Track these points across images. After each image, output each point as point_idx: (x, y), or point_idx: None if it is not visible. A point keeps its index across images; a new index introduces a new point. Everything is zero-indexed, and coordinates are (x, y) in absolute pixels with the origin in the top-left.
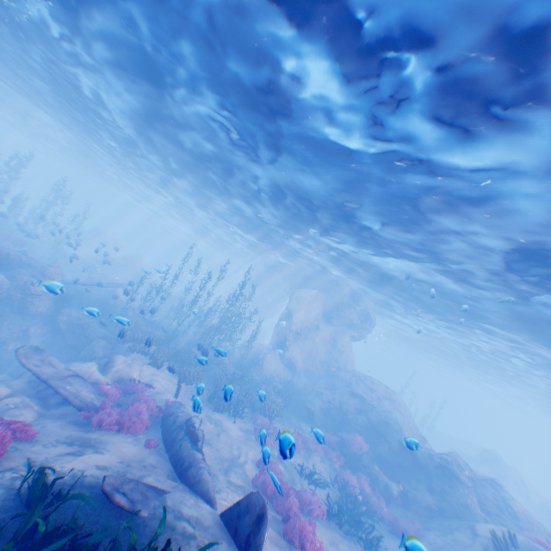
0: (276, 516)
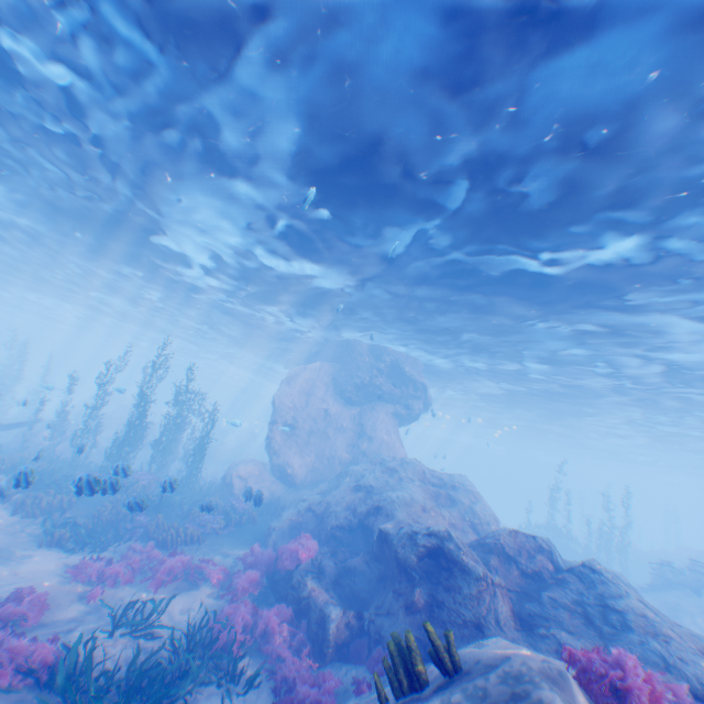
0: None
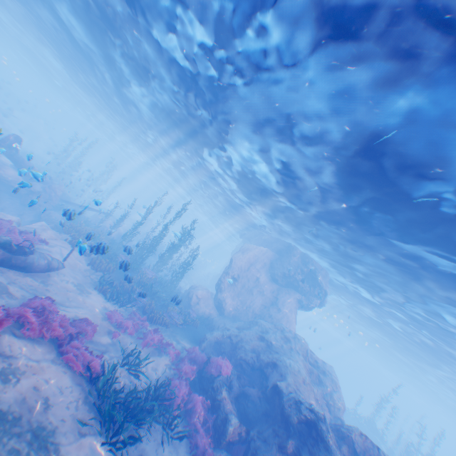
0: None
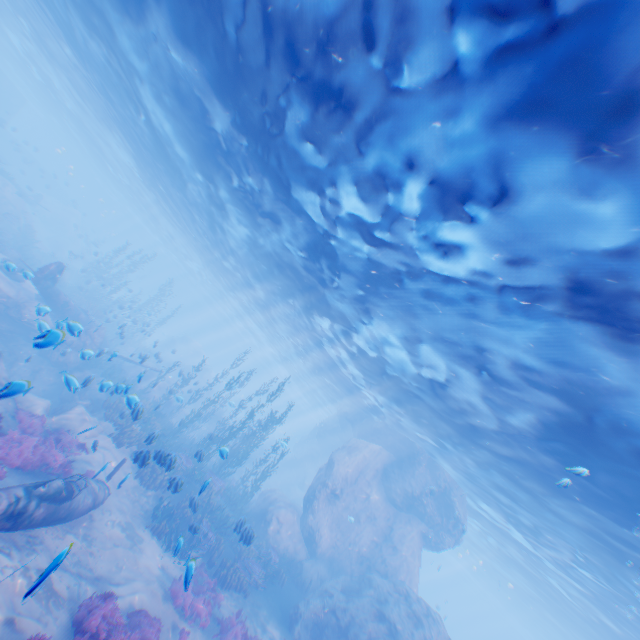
0: None
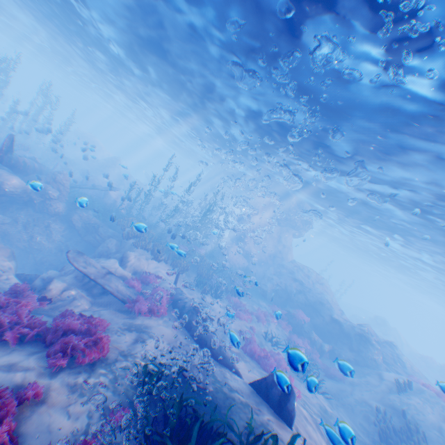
0: (264, 373)
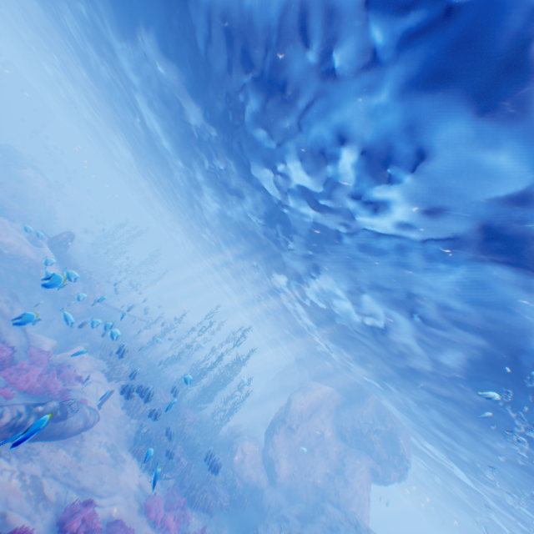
0: None
